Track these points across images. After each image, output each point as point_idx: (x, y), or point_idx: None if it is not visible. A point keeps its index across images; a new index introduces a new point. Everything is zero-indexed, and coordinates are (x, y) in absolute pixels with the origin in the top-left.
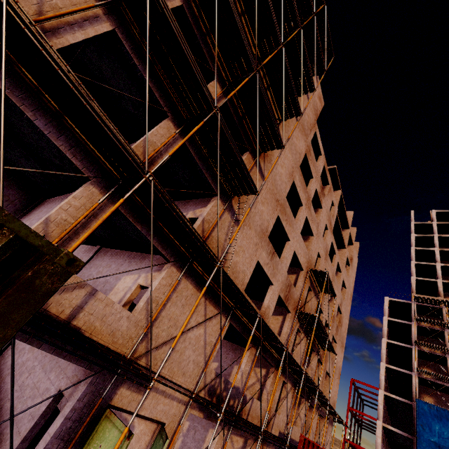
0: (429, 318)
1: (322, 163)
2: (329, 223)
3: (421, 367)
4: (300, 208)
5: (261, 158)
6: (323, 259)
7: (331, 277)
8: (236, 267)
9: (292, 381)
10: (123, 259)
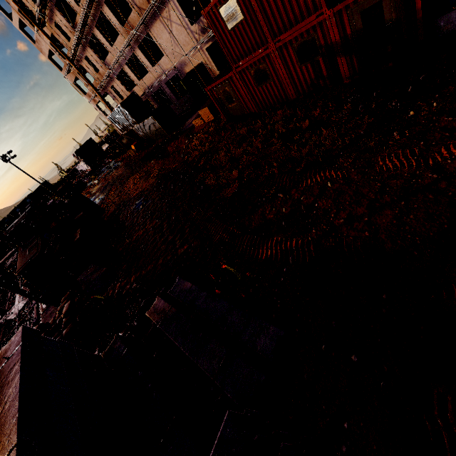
0: None
1: None
2: None
3: None
4: None
5: None
6: None
7: None
8: None
9: None
10: None
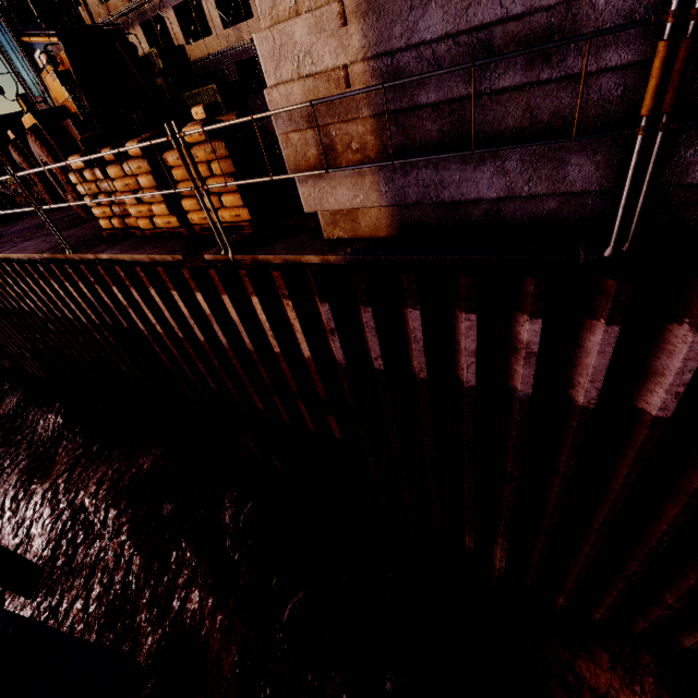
0: None
1: None
2: None
3: None
4: None
5: None
6: None
7: None
8: None
9: None
10: None
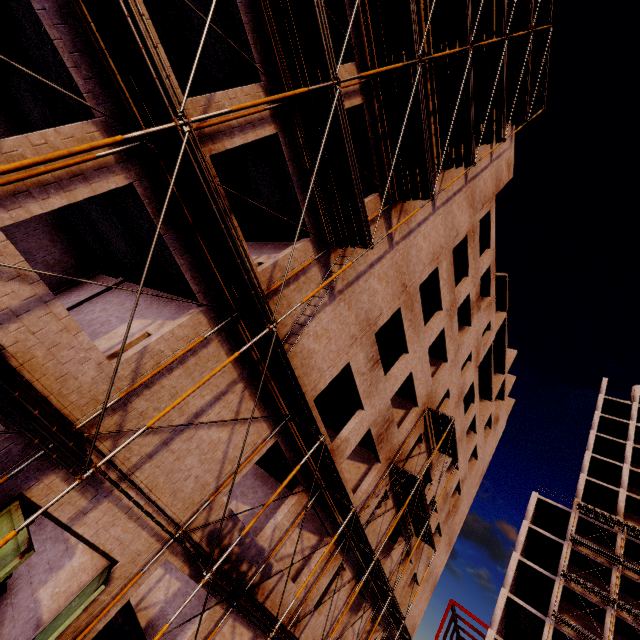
0: (592, 542)
1: (488, 261)
2: (476, 352)
3: (563, 615)
4: (437, 313)
5: (395, 212)
6: (452, 403)
7: (459, 434)
8: (309, 358)
9: (356, 569)
10: (144, 299)
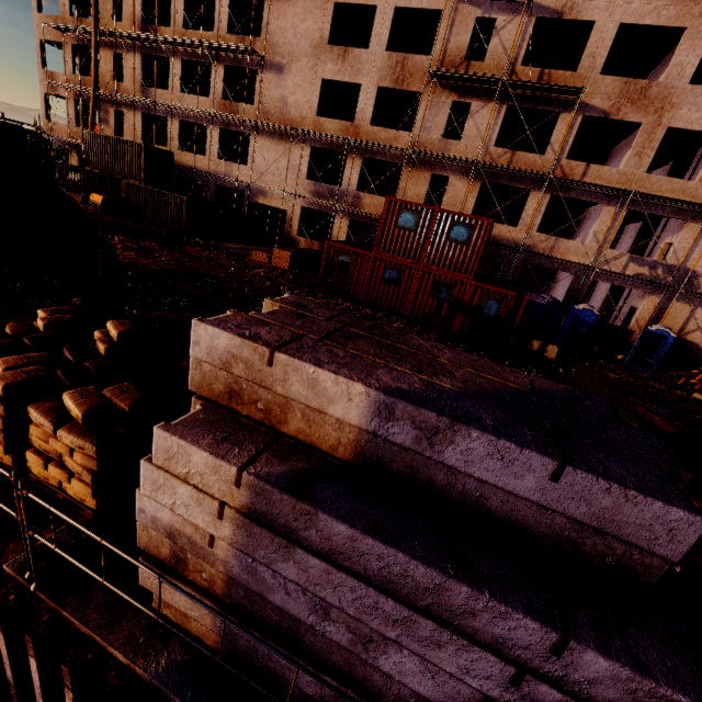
0: None
1: None
2: None
3: None
4: None
5: None
6: None
7: None
8: (298, 105)
9: (465, 172)
10: None
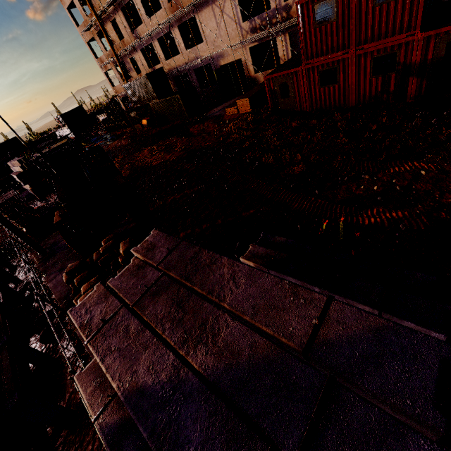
0: None
1: None
2: None
3: None
4: None
5: None
6: None
7: None
8: None
9: None
10: None
